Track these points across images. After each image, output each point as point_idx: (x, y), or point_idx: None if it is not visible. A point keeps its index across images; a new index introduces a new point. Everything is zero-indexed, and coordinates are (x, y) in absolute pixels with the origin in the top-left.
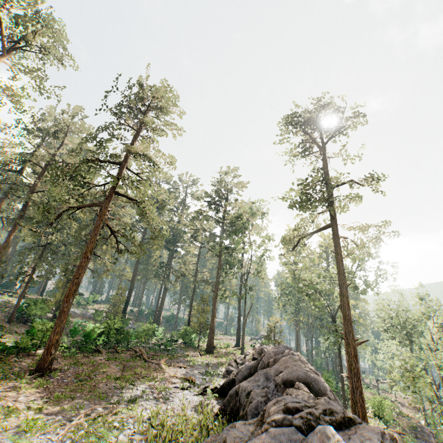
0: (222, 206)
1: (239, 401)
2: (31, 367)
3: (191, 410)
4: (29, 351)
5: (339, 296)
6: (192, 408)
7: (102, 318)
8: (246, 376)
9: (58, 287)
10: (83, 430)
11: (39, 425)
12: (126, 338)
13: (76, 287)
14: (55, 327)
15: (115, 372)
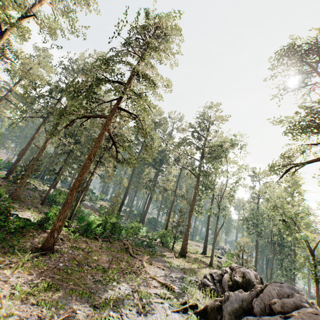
0: (203, 136)
1: None
2: (40, 244)
3: None
4: (45, 229)
5: None
6: None
7: (104, 211)
8: (236, 308)
9: None
10: None
11: None
12: (118, 232)
13: (79, 183)
14: (59, 215)
15: (105, 262)
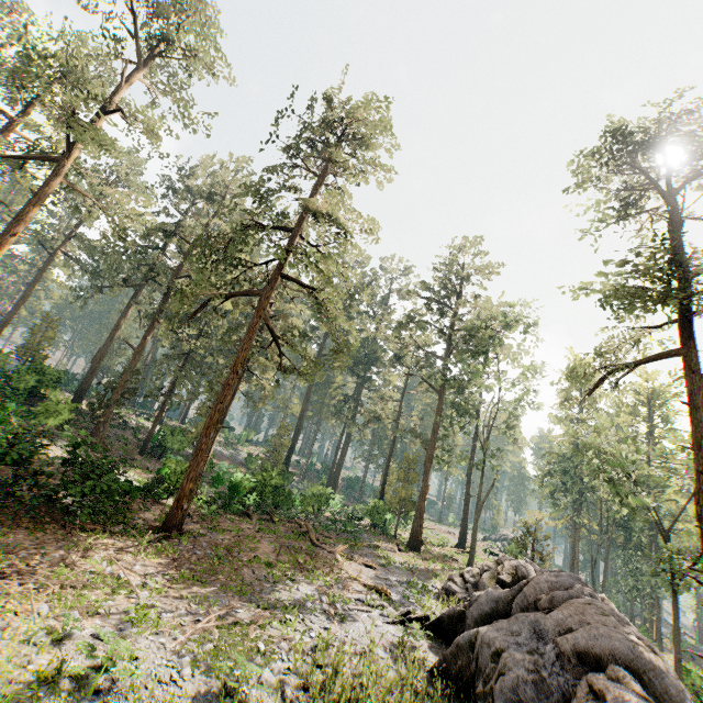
0: (450, 308)
1: (476, 661)
2: (158, 521)
3: (384, 651)
4: (159, 498)
5: (695, 495)
6: (385, 646)
7: (256, 466)
8: (487, 613)
9: (201, 414)
10: (211, 644)
11: (152, 617)
12: (287, 503)
13: (219, 416)
14: (188, 471)
15: (268, 552)
